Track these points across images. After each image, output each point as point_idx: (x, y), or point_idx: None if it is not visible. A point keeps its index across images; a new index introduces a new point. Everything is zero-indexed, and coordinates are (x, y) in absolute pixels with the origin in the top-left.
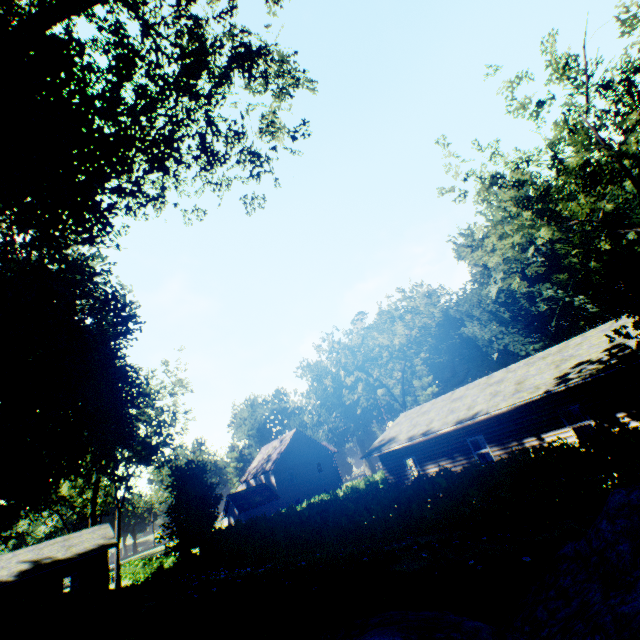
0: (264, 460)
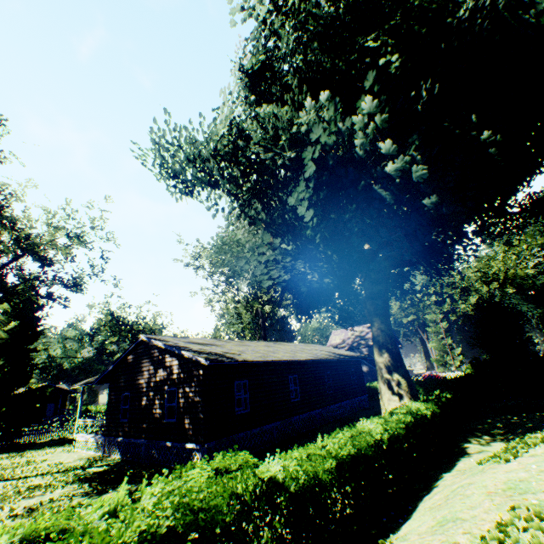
0: (355, 339)
